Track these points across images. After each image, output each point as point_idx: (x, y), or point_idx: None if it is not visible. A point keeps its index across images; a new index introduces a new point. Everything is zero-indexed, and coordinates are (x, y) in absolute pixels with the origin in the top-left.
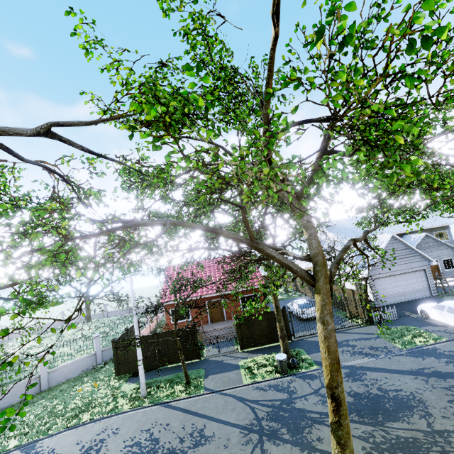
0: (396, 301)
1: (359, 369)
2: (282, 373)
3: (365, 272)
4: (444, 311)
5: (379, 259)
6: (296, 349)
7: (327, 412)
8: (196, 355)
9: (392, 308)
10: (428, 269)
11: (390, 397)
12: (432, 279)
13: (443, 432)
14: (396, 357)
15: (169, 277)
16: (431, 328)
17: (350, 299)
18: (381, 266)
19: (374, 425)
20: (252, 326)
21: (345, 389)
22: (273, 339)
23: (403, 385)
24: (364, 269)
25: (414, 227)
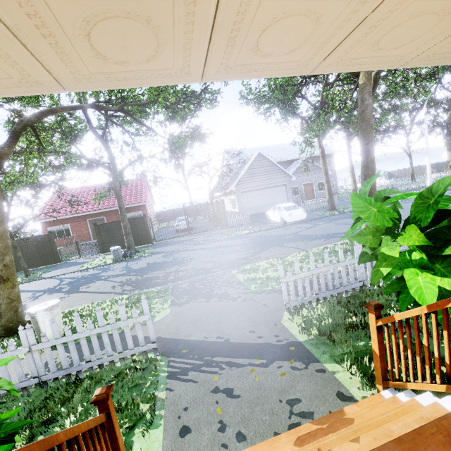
0: (259, 212)
1: (177, 252)
2: (116, 261)
3: (232, 186)
4: (275, 211)
5: (247, 175)
6: (148, 248)
7: (116, 274)
8: (55, 259)
9: (246, 215)
10: (288, 185)
11: (175, 261)
12: (291, 193)
13: (181, 270)
14: (215, 242)
15: (52, 199)
16: (264, 225)
17: (209, 207)
18: (248, 181)
19: (139, 275)
20: (112, 232)
21: (150, 262)
22: (134, 243)
23: (194, 254)
24: (233, 184)
25: (303, 155)
